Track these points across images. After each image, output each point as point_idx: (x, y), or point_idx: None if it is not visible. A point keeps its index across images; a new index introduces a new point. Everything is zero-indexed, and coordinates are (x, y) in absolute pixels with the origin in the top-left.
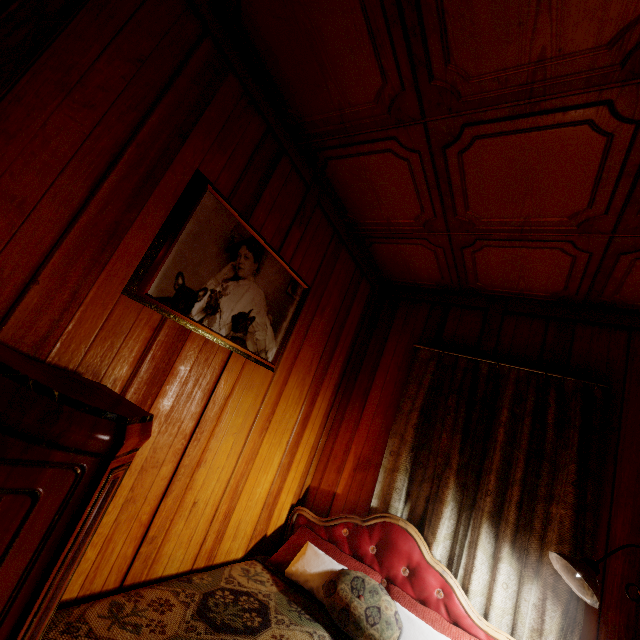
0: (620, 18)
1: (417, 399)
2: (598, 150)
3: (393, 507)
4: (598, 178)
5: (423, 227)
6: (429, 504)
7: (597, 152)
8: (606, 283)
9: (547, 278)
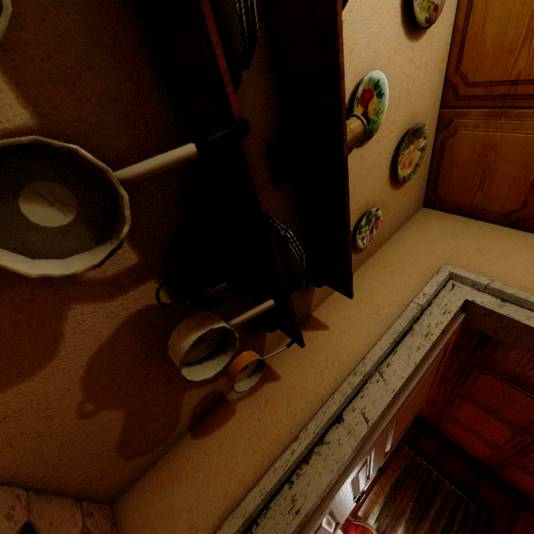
0: (522, 419)
1: (395, 472)
2: (510, 435)
3: (369, 521)
4: (508, 440)
5: (431, 401)
6: (387, 529)
7: (509, 435)
8: (503, 470)
9: (478, 451)
